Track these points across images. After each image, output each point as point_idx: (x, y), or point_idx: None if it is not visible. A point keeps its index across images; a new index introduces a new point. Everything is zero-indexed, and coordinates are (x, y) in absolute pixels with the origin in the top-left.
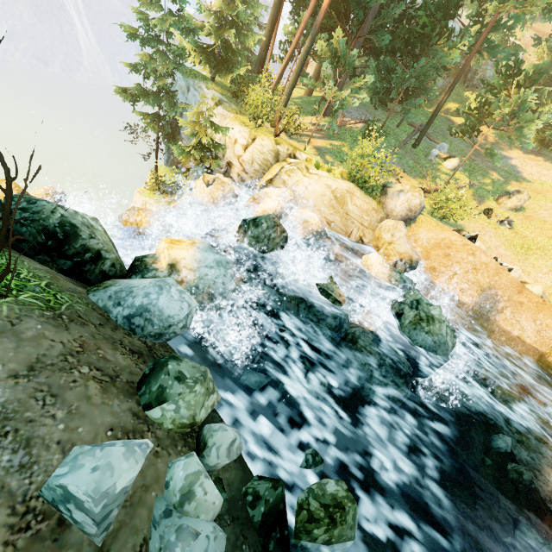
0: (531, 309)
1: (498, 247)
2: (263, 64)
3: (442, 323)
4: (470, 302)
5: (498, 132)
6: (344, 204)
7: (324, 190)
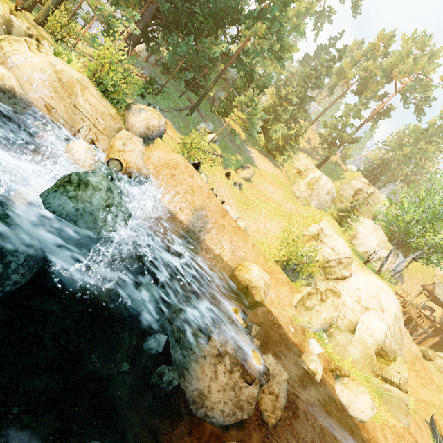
0: (230, 232)
1: (229, 198)
2: None
3: (97, 190)
4: (186, 220)
5: (248, 136)
6: (73, 94)
7: (45, 65)
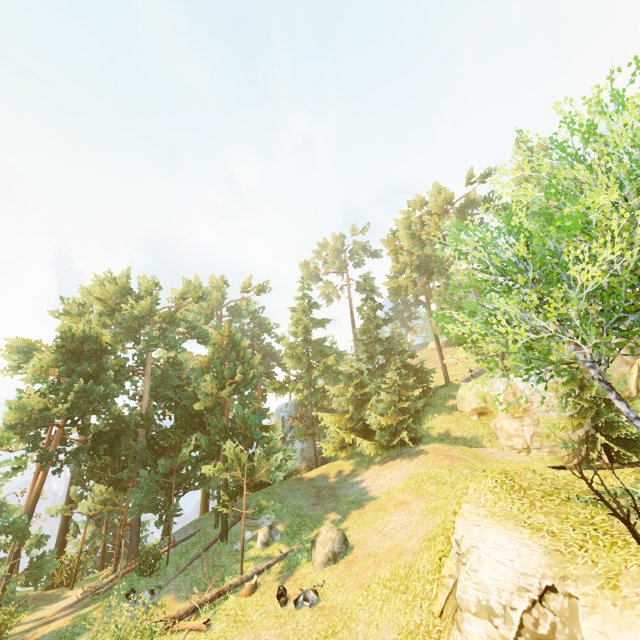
0: None
1: None
2: (62, 548)
3: None
4: None
5: (359, 458)
6: None
7: None
